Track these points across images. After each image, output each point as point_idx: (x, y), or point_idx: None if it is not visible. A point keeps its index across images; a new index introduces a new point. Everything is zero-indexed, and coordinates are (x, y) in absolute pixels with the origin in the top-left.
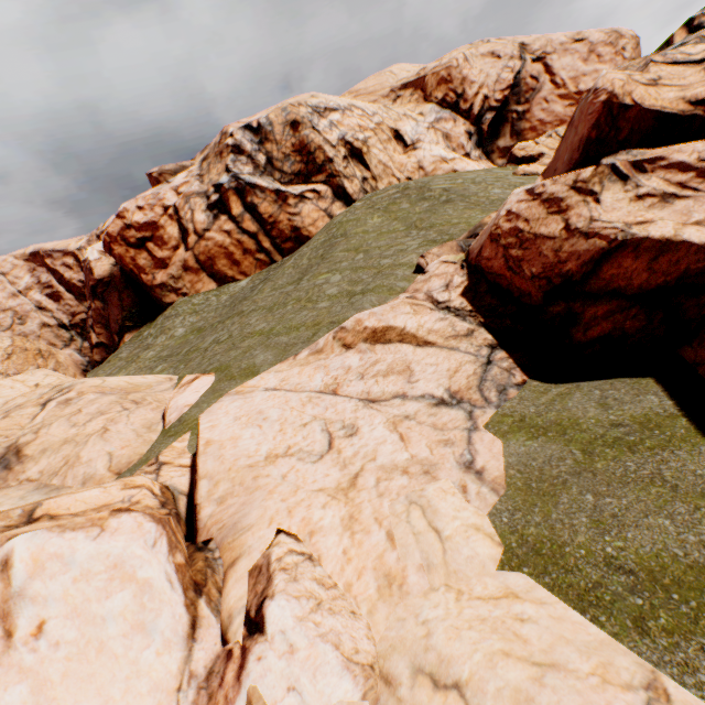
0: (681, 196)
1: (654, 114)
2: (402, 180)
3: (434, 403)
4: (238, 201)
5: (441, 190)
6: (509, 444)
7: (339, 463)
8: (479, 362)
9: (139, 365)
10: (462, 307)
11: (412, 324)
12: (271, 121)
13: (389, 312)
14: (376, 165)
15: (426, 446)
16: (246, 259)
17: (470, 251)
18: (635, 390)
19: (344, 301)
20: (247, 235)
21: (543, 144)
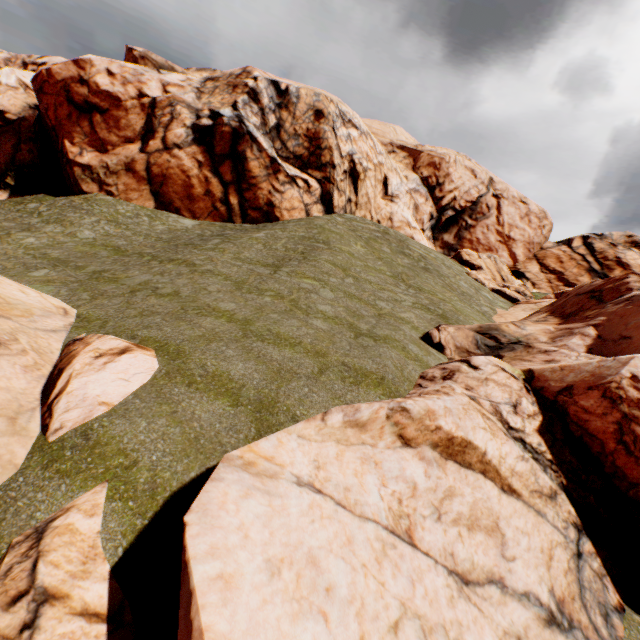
0: None
1: None
2: (374, 219)
3: (545, 618)
4: (230, 141)
5: (419, 254)
6: None
7: None
8: (570, 550)
9: (5, 247)
10: (540, 450)
11: (493, 450)
12: (300, 95)
13: (465, 416)
14: (363, 195)
15: None
16: (204, 200)
17: (539, 376)
18: None
19: (348, 334)
20: (219, 178)
21: (484, 261)
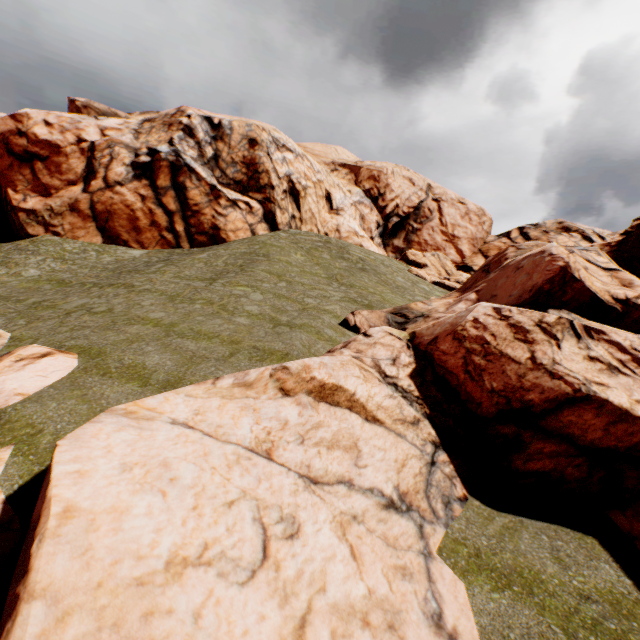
0: (623, 372)
1: (591, 293)
2: (322, 232)
3: (384, 504)
4: (169, 174)
5: (358, 257)
6: (474, 592)
7: (278, 590)
8: (425, 460)
9: None
10: (410, 390)
11: (363, 391)
12: (233, 127)
13: (340, 368)
14: (306, 211)
15: (383, 574)
16: (150, 230)
17: (418, 334)
18: (584, 549)
19: (267, 326)
20: (163, 209)
21: (428, 259)
